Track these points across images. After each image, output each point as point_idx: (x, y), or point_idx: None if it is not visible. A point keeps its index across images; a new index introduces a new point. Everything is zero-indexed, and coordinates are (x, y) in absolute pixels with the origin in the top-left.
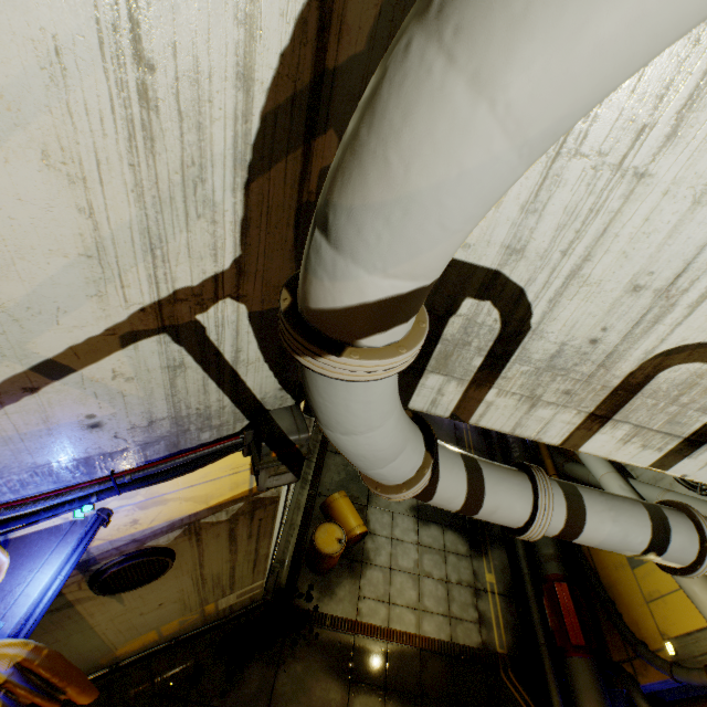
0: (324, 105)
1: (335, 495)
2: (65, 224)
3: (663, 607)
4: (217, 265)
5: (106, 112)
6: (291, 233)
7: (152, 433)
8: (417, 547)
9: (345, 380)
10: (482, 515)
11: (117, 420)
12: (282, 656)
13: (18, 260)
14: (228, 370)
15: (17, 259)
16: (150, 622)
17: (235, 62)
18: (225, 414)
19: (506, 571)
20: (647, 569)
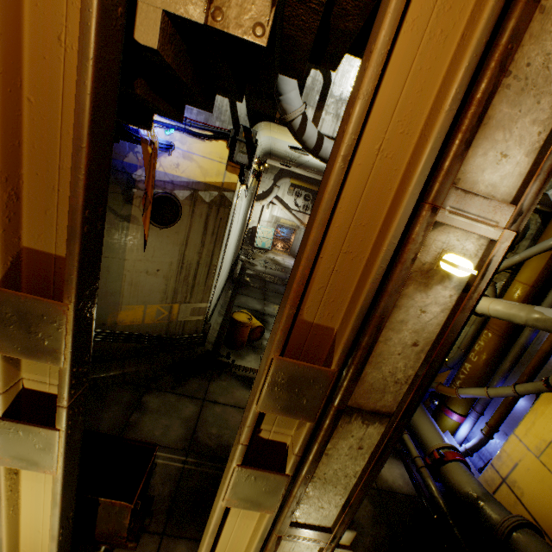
0: None
1: (242, 310)
2: None
3: None
4: None
5: None
6: None
7: None
8: None
9: None
10: (324, 148)
11: None
12: (212, 378)
13: None
14: None
15: None
16: (146, 291)
17: None
18: (226, 116)
19: None
20: None
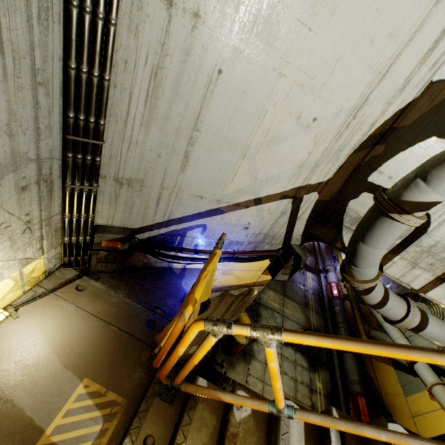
0: (385, 136)
1: (242, 313)
2: (302, 155)
3: (422, 420)
4: (323, 179)
5: (336, 127)
6: (348, 174)
7: (255, 238)
8: (280, 356)
9: (404, 224)
10: (384, 309)
11: (252, 228)
12: None
13: (284, 162)
14: (294, 220)
15: (284, 162)
16: None
17: (373, 121)
18: (278, 240)
19: (328, 384)
20: (415, 397)
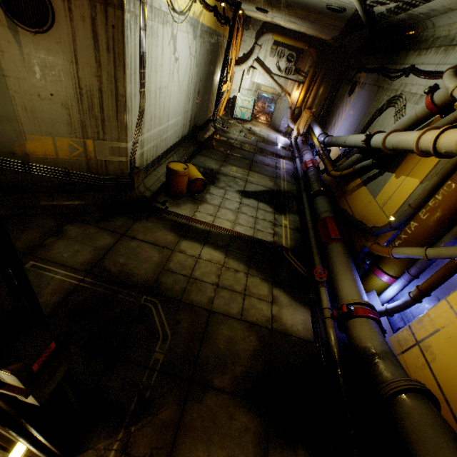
0: None
1: (187, 164)
2: None
3: (390, 202)
4: None
5: None
6: None
7: None
8: (239, 203)
9: None
10: None
11: None
12: (139, 219)
13: None
14: None
15: None
16: (47, 120)
17: None
18: None
19: (297, 222)
20: (383, 191)
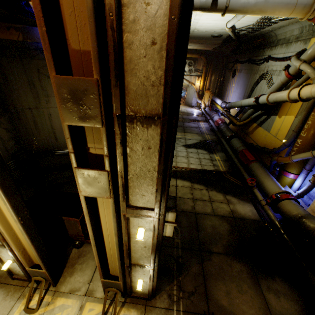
0: None
1: None
2: None
3: (280, 132)
4: None
5: None
6: None
7: None
8: (186, 152)
9: None
10: None
11: None
12: None
13: None
14: None
15: None
16: None
17: None
18: None
19: (224, 156)
20: (273, 127)
